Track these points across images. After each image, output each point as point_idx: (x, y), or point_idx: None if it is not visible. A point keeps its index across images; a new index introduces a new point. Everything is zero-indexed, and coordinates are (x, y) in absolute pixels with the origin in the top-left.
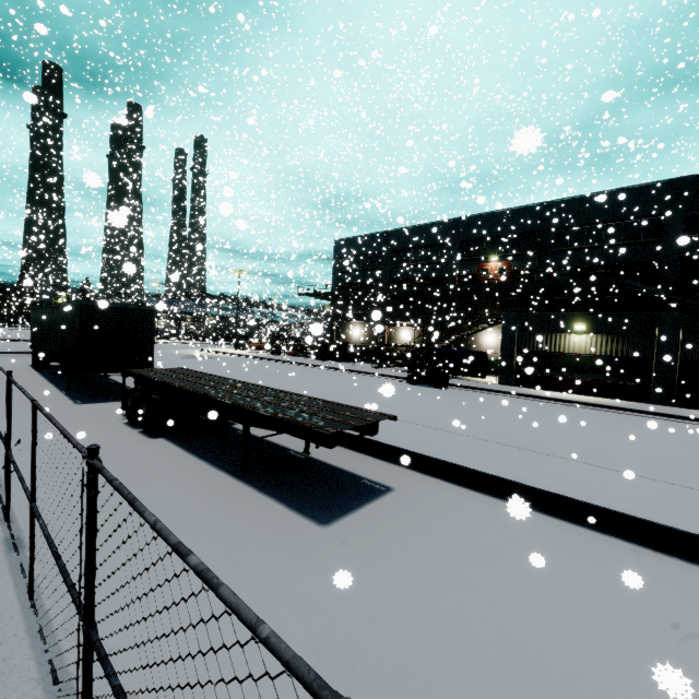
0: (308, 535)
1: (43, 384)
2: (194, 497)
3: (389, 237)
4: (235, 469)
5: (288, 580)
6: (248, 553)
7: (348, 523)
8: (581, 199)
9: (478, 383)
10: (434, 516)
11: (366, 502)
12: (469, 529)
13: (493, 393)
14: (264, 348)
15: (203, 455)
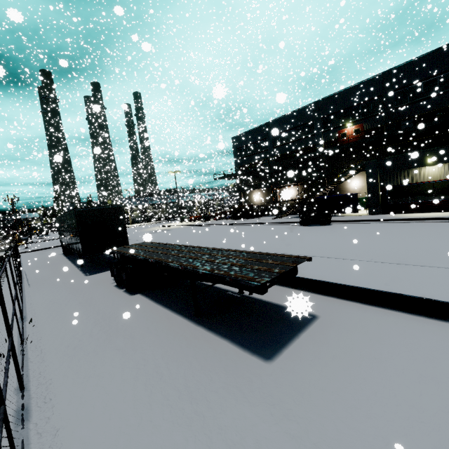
0: (258, 374)
1: (68, 265)
2: (162, 344)
3: (268, 127)
4: (190, 313)
5: (251, 435)
6: (209, 403)
7: (289, 356)
8: (415, 61)
9: (354, 217)
10: (362, 340)
11: (298, 333)
12: (401, 351)
13: (367, 222)
14: (199, 218)
15: (167, 304)
